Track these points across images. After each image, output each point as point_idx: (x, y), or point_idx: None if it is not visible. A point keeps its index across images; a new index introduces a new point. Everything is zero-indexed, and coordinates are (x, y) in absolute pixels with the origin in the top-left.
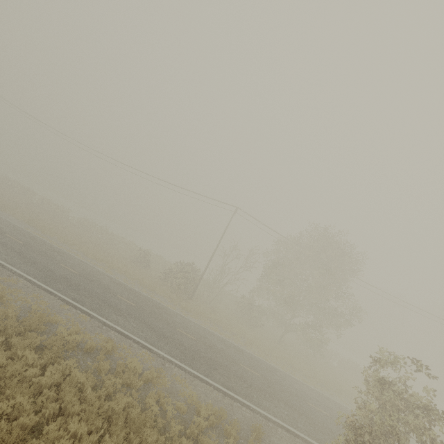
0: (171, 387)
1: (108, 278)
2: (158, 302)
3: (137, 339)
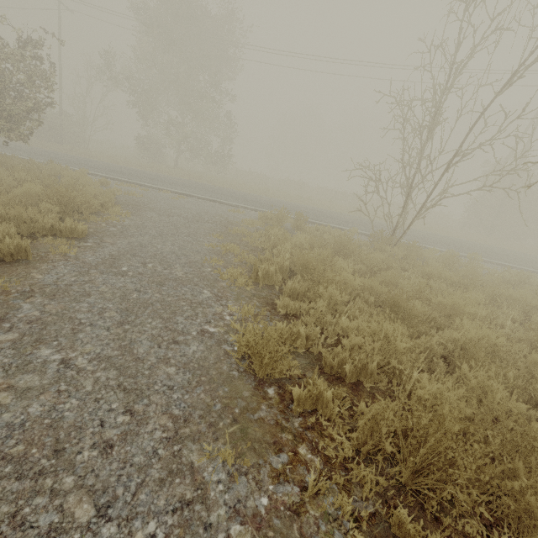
0: None
1: None
2: None
3: None
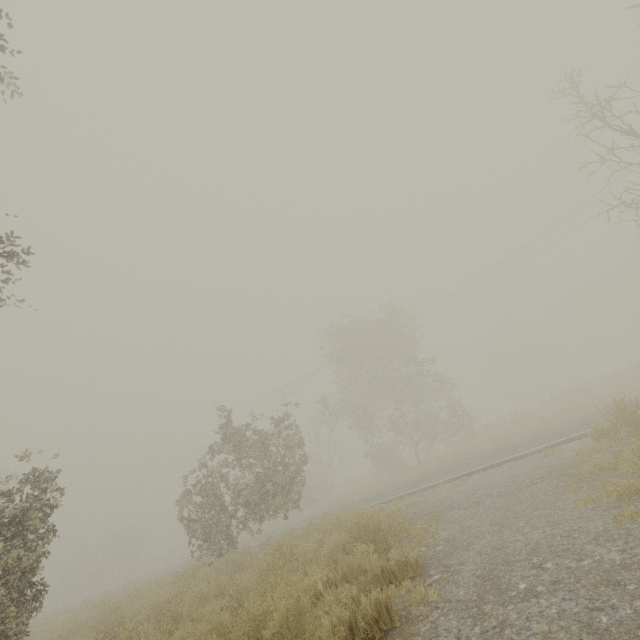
0: None
1: None
2: None
3: None
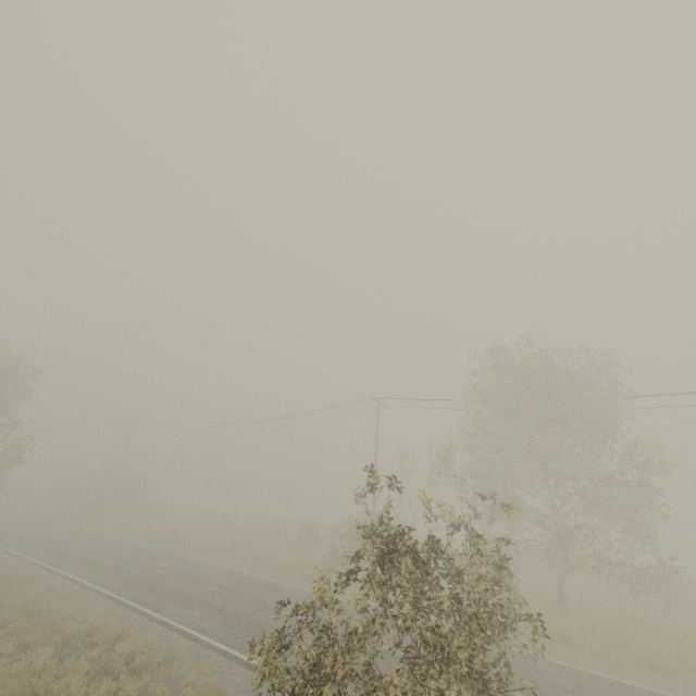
0: (179, 677)
1: (220, 572)
2: (285, 584)
3: (184, 628)
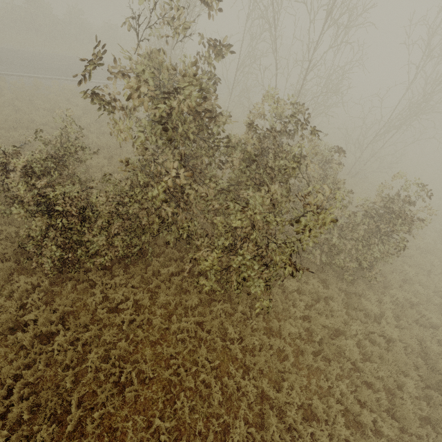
0: None
1: None
2: None
3: None
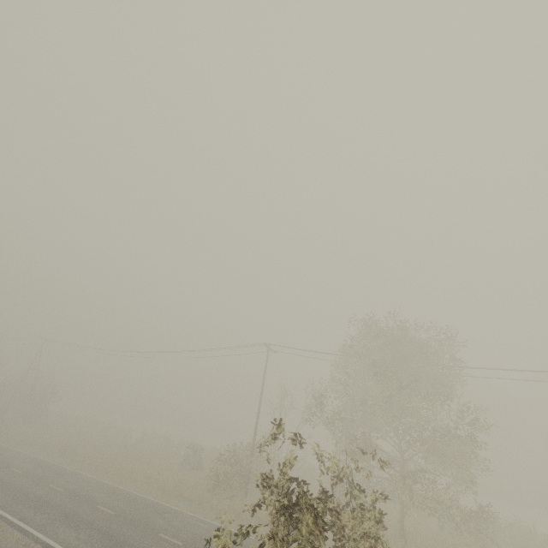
0: None
1: (109, 490)
2: (169, 506)
3: None
